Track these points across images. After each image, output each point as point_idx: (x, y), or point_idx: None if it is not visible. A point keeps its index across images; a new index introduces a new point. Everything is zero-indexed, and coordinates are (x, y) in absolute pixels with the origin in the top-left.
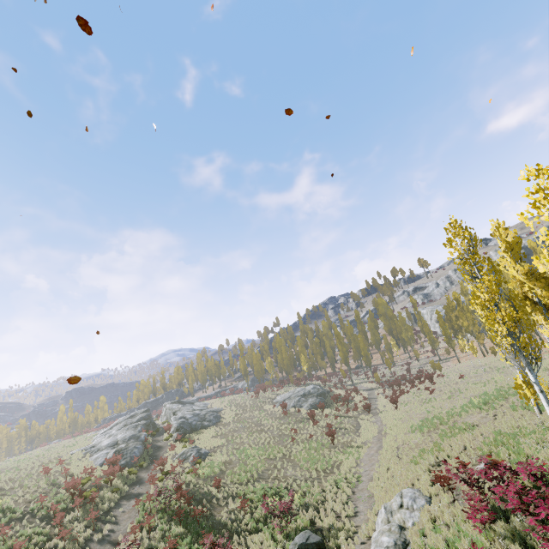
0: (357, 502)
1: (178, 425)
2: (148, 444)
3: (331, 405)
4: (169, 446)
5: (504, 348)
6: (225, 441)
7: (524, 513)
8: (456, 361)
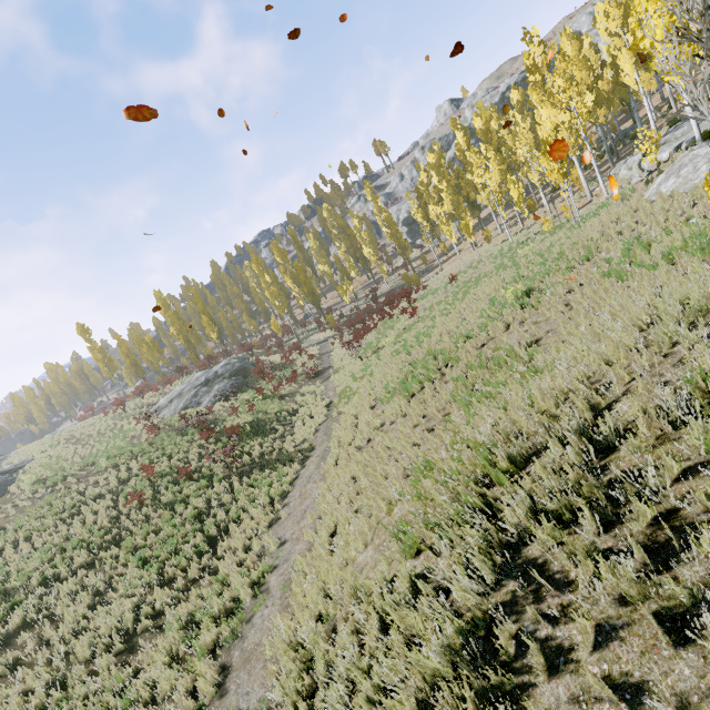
0: None
1: None
2: None
3: (255, 385)
4: None
5: None
6: None
7: None
8: (437, 269)
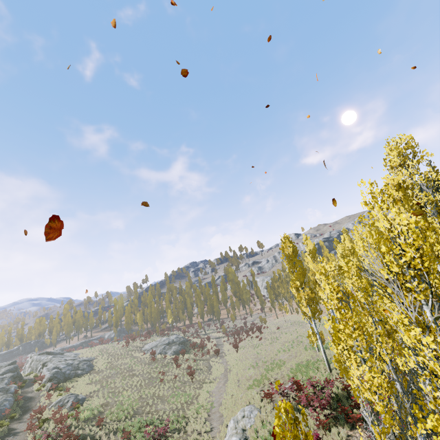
0: (212, 421)
1: (52, 375)
2: (20, 396)
3: (190, 351)
4: (42, 396)
5: (305, 313)
6: (100, 386)
7: (308, 408)
8: (275, 317)
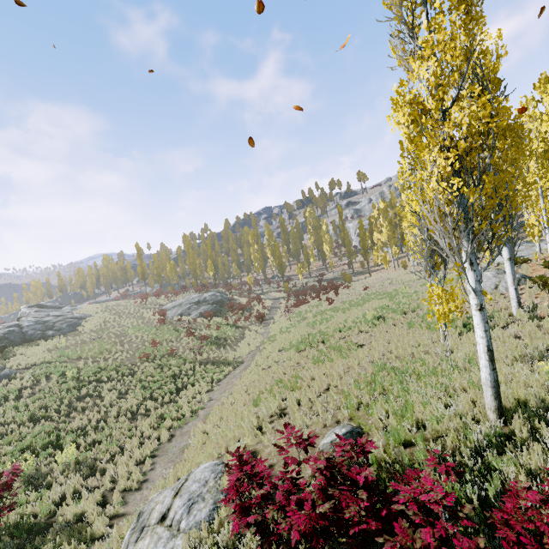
0: (160, 458)
1: (1, 335)
2: None
3: (225, 314)
4: None
5: (433, 220)
6: (56, 356)
7: None
8: (368, 274)
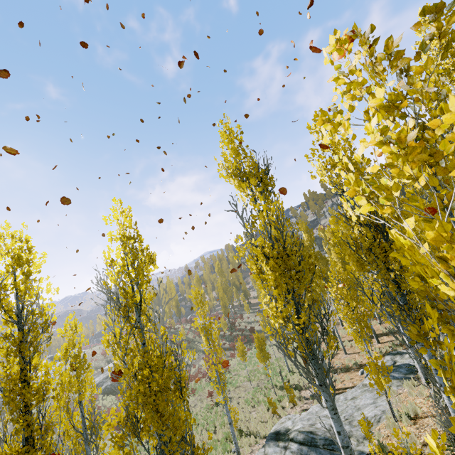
0: None
1: None
2: None
3: None
4: None
5: None
6: None
7: None
8: None
